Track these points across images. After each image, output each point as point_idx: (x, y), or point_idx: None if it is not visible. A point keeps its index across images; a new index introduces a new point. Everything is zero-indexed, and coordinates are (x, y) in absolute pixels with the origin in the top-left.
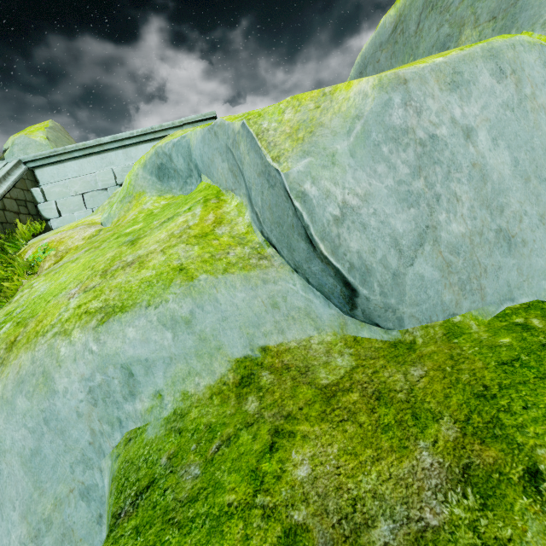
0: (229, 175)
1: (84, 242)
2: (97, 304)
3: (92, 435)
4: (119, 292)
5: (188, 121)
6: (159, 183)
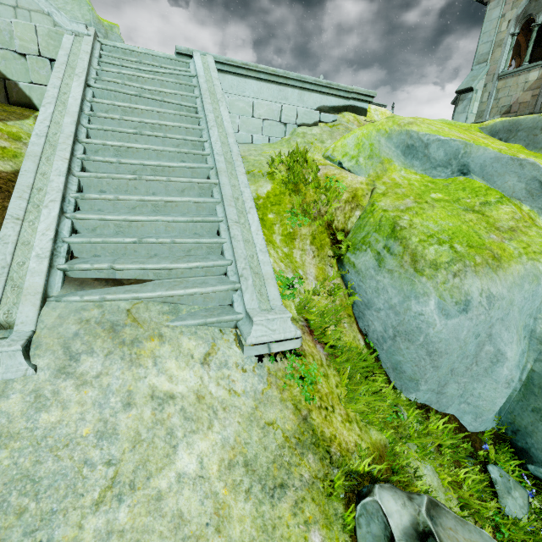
0: (521, 191)
1: (366, 187)
2: (535, 250)
3: (539, 304)
4: (538, 246)
5: (357, 91)
6: (403, 158)
